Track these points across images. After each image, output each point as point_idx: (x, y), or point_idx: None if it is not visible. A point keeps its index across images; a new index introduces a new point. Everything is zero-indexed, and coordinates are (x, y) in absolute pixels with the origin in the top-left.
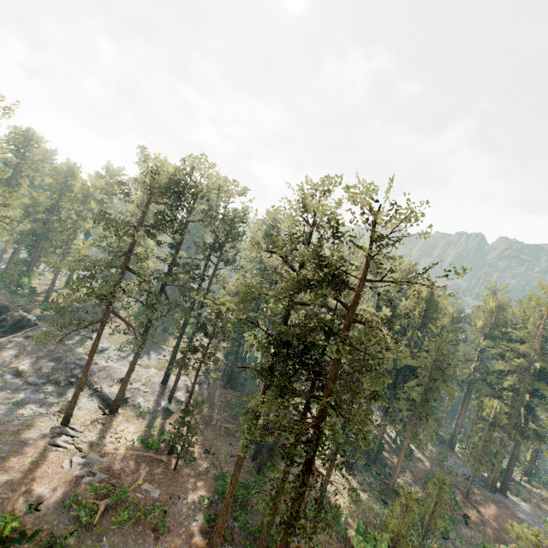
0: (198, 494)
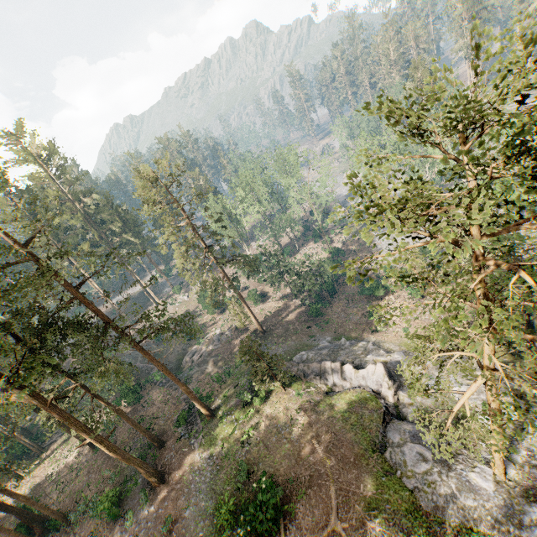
0: None
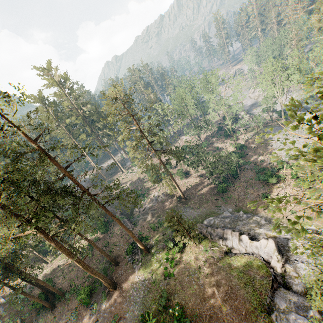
0: (89, 319)
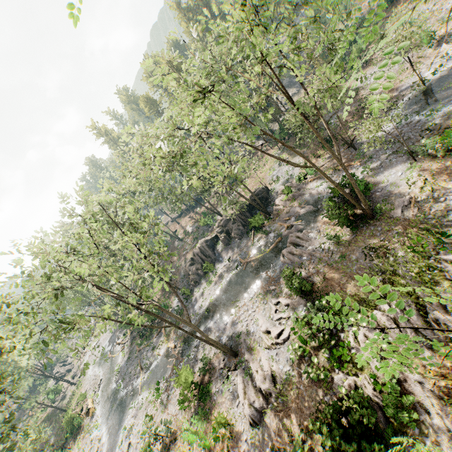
0: None
